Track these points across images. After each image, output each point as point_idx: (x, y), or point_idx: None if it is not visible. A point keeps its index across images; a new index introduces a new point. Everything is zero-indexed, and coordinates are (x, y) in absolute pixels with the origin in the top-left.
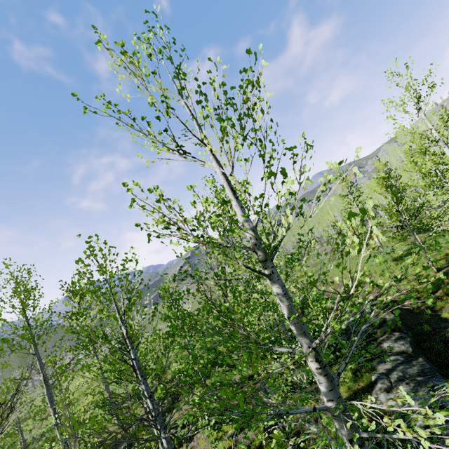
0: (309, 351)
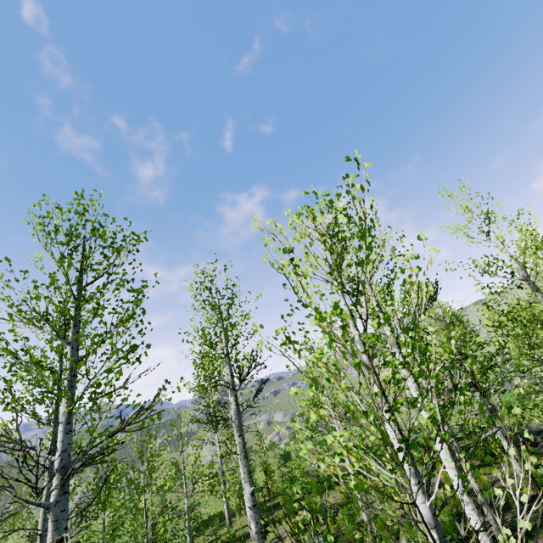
0: None
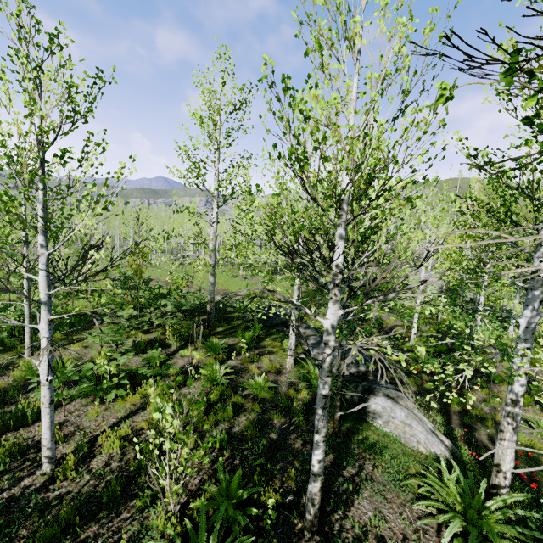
0: None
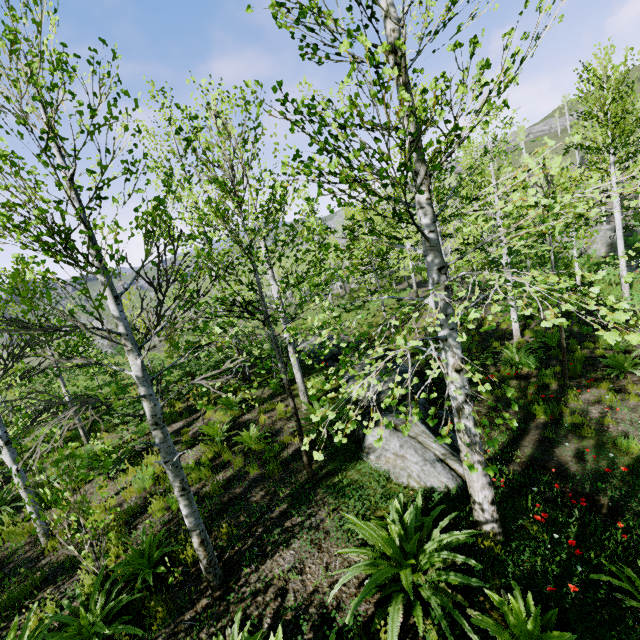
0: (425, 179)
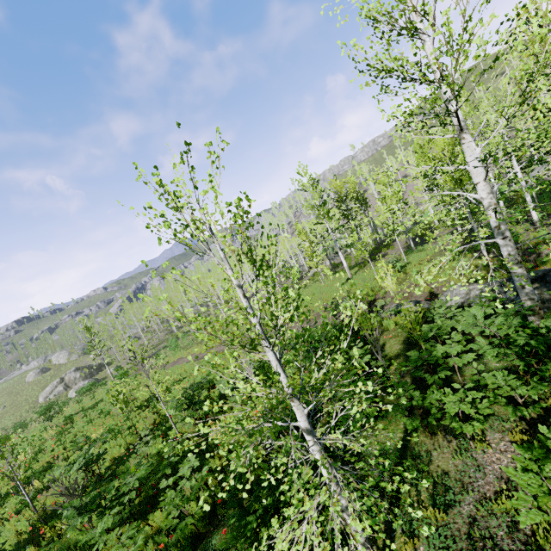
0: None
